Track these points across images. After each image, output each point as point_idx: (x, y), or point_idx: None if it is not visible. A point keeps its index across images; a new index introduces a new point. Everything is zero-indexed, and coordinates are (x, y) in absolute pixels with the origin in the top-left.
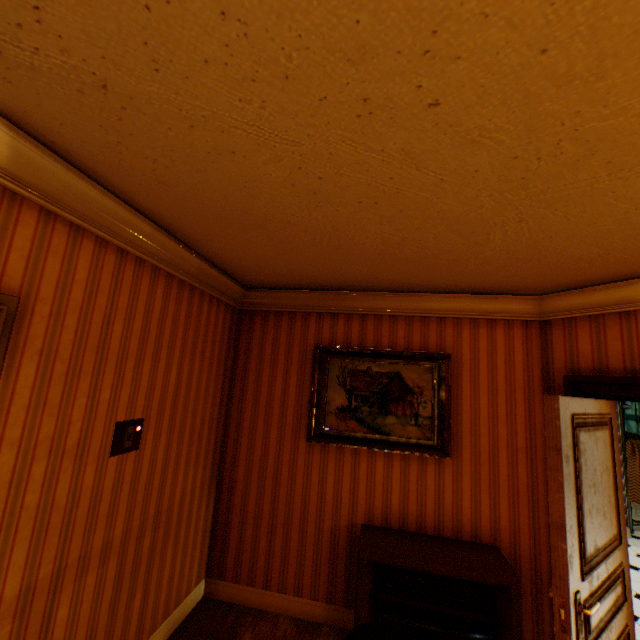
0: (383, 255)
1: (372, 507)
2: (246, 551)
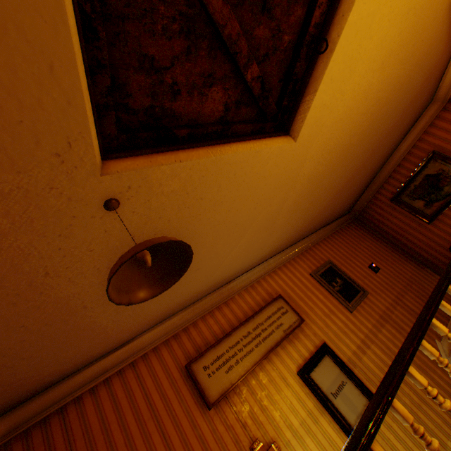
0: (366, 172)
1: None
2: None
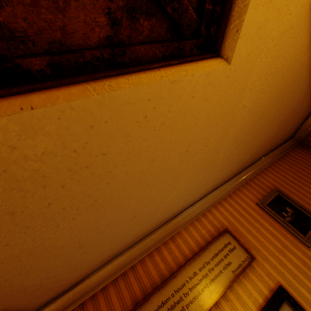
0: None
1: None
2: None
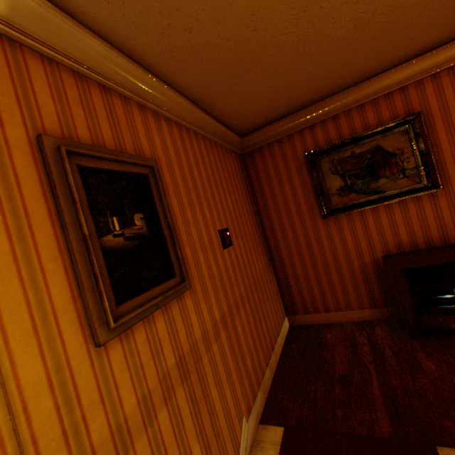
0: (352, 44)
1: (386, 244)
2: (305, 296)
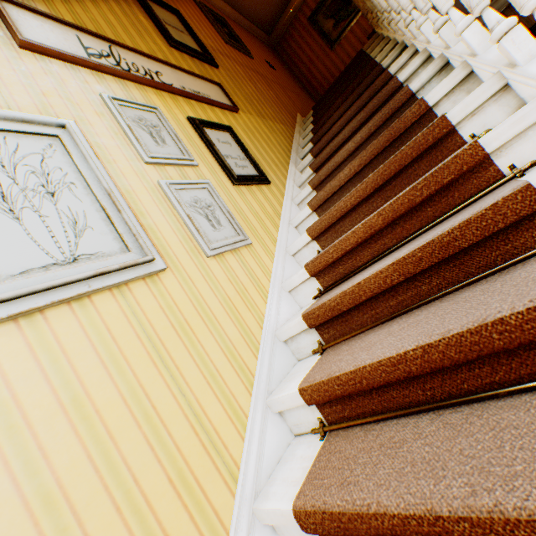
0: None
1: None
2: None
